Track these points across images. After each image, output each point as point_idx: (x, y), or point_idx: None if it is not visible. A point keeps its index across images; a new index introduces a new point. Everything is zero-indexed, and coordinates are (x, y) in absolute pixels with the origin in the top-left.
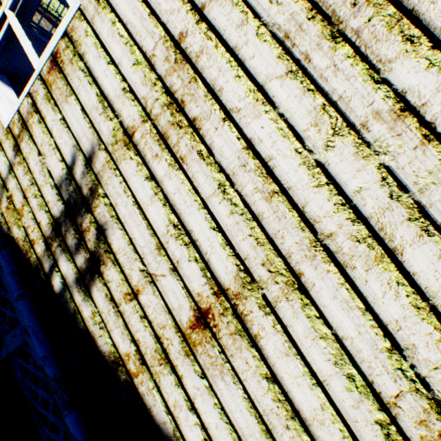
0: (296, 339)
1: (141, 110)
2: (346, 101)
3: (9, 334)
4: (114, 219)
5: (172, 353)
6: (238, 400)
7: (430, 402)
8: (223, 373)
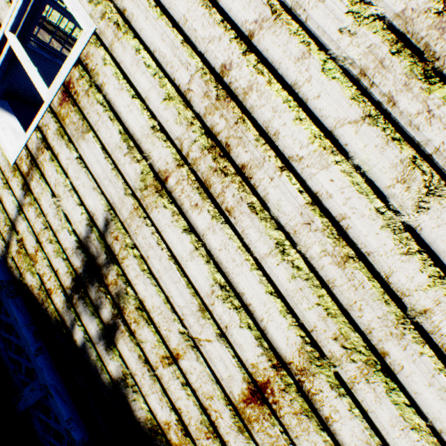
0: (379, 427)
1: (175, 152)
2: (444, 155)
3: (26, 388)
4: (145, 273)
5: (222, 427)
6: None
7: None
8: None
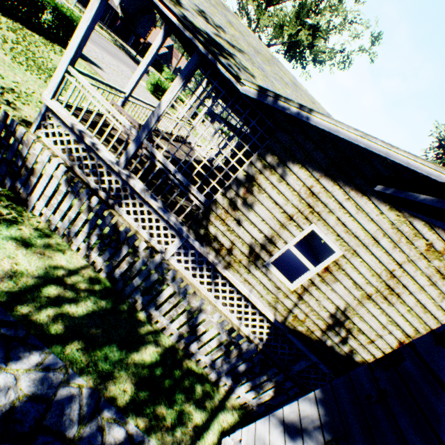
0: None
1: (374, 289)
2: None
3: (295, 366)
4: (361, 320)
5: None
6: None
7: None
8: None
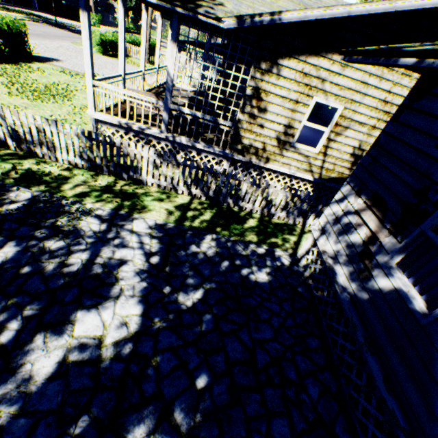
0: None
1: (376, 120)
2: None
3: None
4: None
5: None
6: None
7: None
8: None
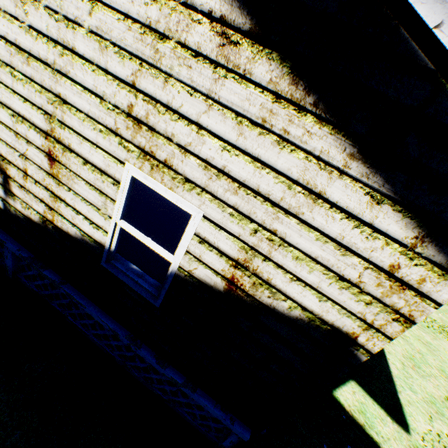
0: (79, 131)
1: None
2: None
3: (5, 259)
4: None
5: (55, 190)
6: (85, 188)
7: (123, 115)
8: (73, 179)
